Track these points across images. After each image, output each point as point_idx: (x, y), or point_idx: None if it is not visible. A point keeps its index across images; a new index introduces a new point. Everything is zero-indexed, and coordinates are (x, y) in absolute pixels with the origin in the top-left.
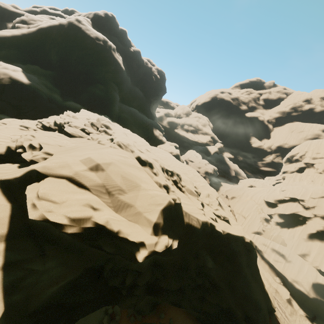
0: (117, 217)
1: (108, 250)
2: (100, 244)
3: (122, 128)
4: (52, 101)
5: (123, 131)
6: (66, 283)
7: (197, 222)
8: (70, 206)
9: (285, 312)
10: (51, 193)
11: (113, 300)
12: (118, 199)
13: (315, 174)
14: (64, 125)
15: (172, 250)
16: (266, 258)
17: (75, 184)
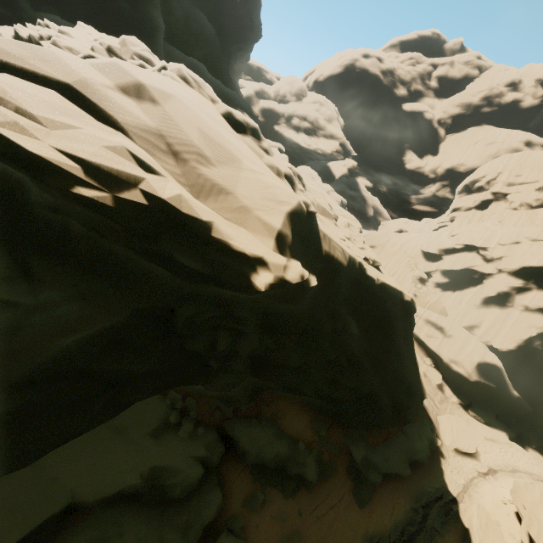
0: (201, 205)
1: (188, 263)
2: (169, 250)
3: None
4: (2, 2)
5: None
6: (94, 333)
7: (343, 255)
8: (79, 142)
9: (434, 400)
10: (15, 94)
11: (194, 378)
12: (198, 173)
13: (506, 212)
14: (40, 41)
15: (306, 293)
16: (414, 334)
17: (84, 110)
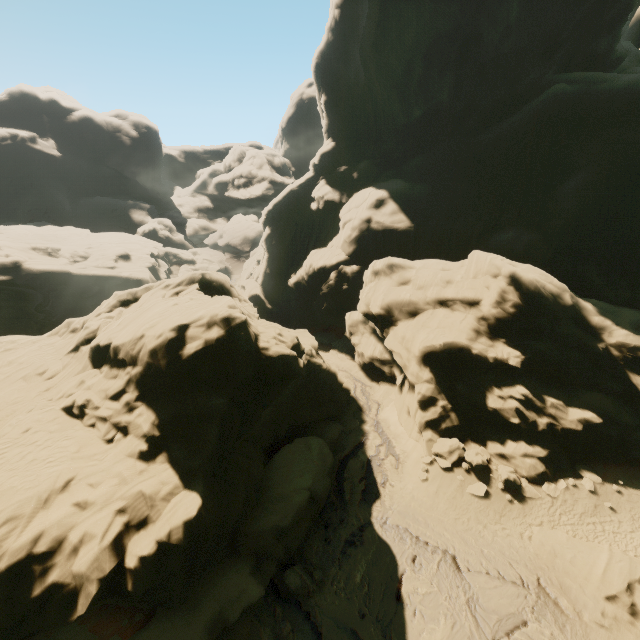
0: None
1: None
2: None
3: (49, 228)
4: None
5: (19, 231)
6: None
7: (39, 268)
8: None
9: None
10: None
11: None
12: None
13: None
14: None
15: (4, 282)
16: None
17: None
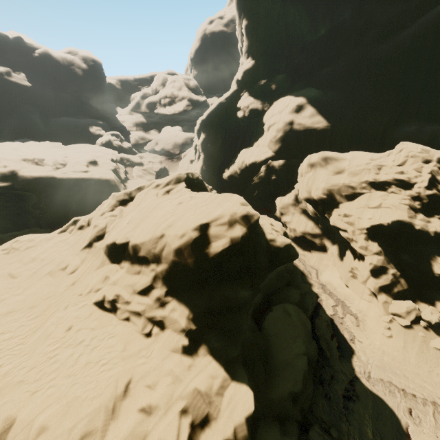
0: None
1: None
2: None
3: (31, 143)
4: None
5: (9, 147)
6: None
7: (31, 175)
8: None
9: None
10: None
11: None
12: None
13: None
14: None
15: (6, 187)
16: None
17: None
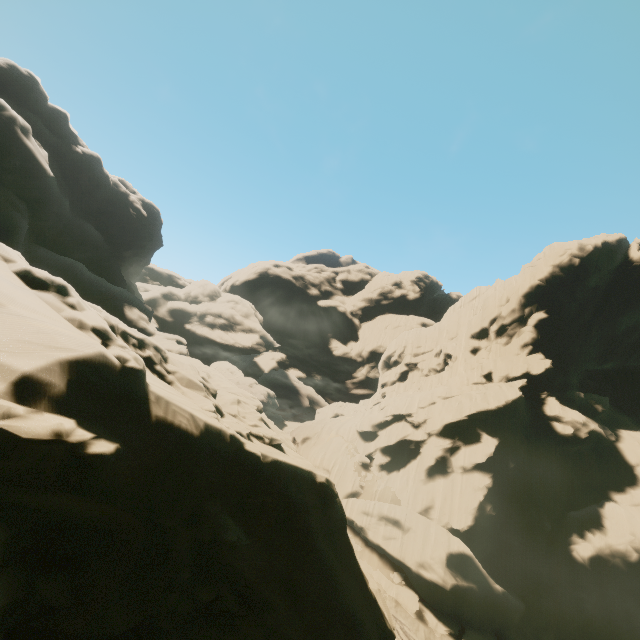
0: None
1: None
2: None
3: None
4: None
5: None
6: None
7: (192, 421)
8: None
9: None
10: None
11: None
12: None
13: (421, 379)
14: None
15: (95, 471)
16: (371, 541)
17: None
